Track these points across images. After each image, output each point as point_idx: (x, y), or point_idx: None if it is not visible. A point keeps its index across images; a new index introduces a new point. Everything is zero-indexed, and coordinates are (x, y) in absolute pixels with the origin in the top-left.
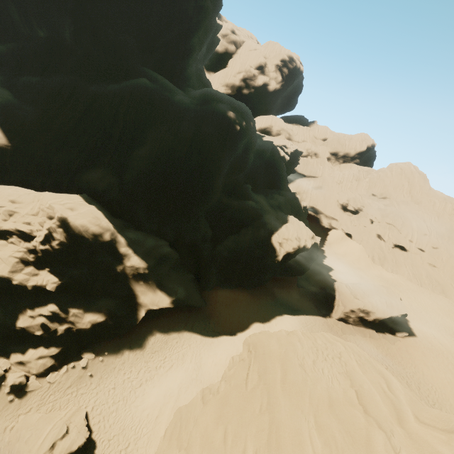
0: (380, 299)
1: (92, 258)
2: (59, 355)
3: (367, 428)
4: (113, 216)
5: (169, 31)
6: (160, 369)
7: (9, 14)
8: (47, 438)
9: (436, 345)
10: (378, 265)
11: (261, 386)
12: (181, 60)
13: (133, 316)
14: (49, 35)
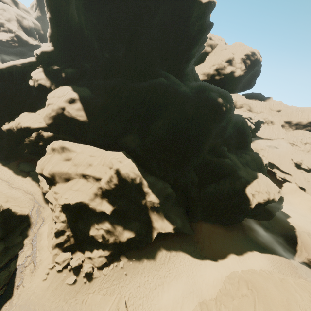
0: None
1: (129, 194)
2: (109, 256)
3: None
4: (137, 165)
5: (179, 47)
6: (167, 278)
7: (93, 47)
8: None
9: None
10: None
11: None
12: (183, 64)
13: (150, 235)
14: (111, 56)
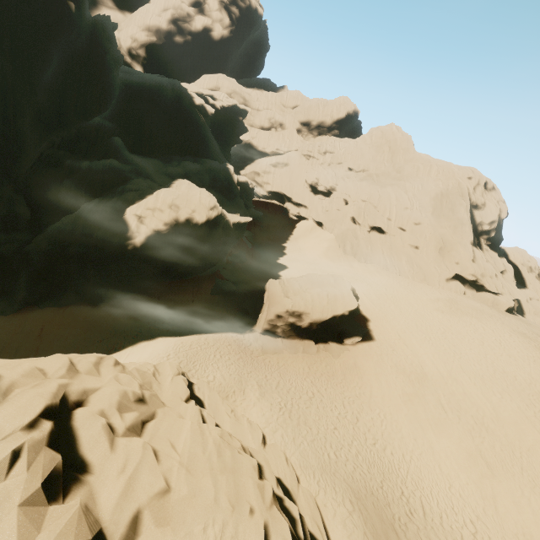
0: (320, 292)
1: None
2: None
3: None
4: None
5: None
6: None
7: None
8: None
9: (400, 348)
10: (350, 256)
11: None
12: None
13: None
14: None
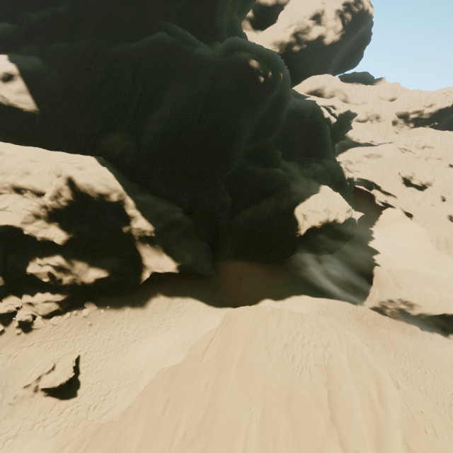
0: (432, 290)
1: (98, 217)
2: (64, 301)
3: (324, 440)
4: (131, 181)
5: None
6: (157, 329)
7: None
8: (35, 370)
9: None
10: (443, 253)
11: (215, 362)
12: (207, 9)
13: (137, 276)
14: None
